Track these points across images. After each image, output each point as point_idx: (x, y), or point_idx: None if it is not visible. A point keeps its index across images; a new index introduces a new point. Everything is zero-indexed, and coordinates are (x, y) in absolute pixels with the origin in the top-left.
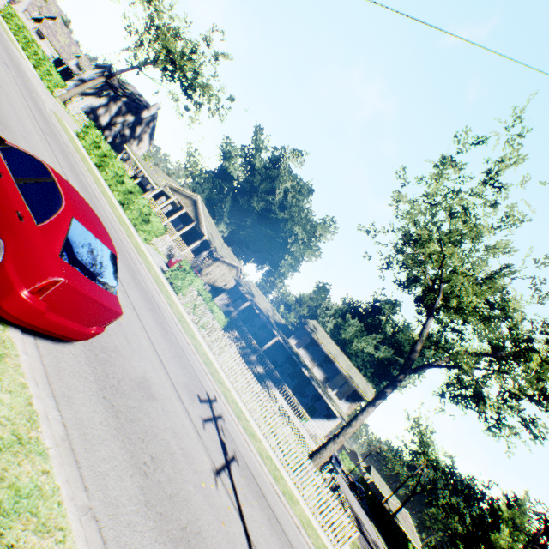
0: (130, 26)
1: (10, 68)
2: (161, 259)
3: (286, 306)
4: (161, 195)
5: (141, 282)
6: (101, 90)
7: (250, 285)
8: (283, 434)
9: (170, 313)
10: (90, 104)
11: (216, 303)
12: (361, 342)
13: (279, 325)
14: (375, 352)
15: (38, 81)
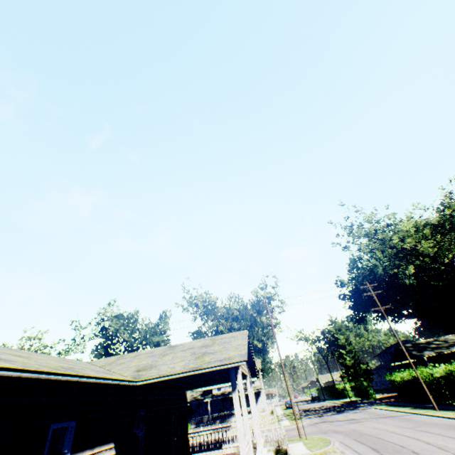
0: None
1: None
2: None
3: None
4: None
5: None
6: None
7: None
8: None
9: None
10: None
11: None
12: None
13: (203, 393)
14: None
15: None
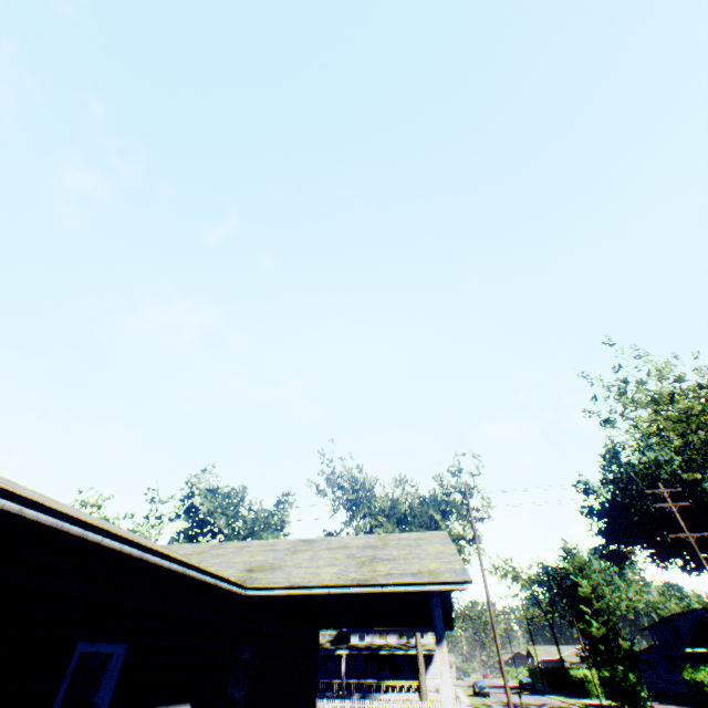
0: None
1: None
2: None
3: None
4: None
5: None
6: None
7: None
8: (396, 707)
9: None
10: None
11: None
12: None
13: (335, 640)
14: None
15: None
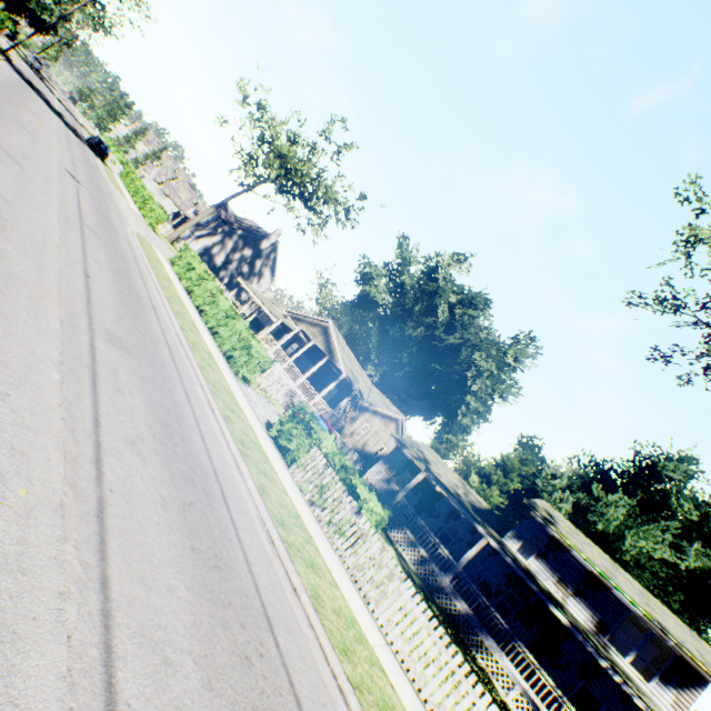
0: (242, 150)
1: (82, 183)
2: (273, 410)
3: (480, 477)
4: (284, 332)
5: (192, 441)
6: (216, 229)
7: (420, 445)
8: None
9: (257, 509)
10: (204, 245)
11: (362, 478)
12: (643, 538)
13: (479, 512)
14: (677, 559)
15: (135, 215)
